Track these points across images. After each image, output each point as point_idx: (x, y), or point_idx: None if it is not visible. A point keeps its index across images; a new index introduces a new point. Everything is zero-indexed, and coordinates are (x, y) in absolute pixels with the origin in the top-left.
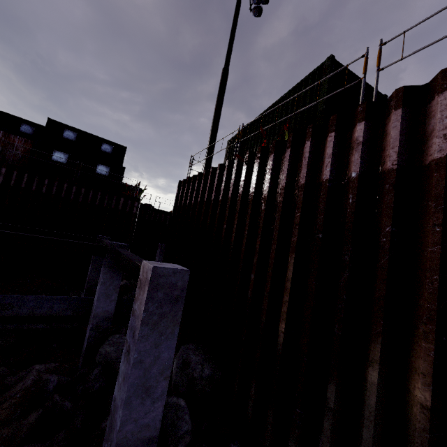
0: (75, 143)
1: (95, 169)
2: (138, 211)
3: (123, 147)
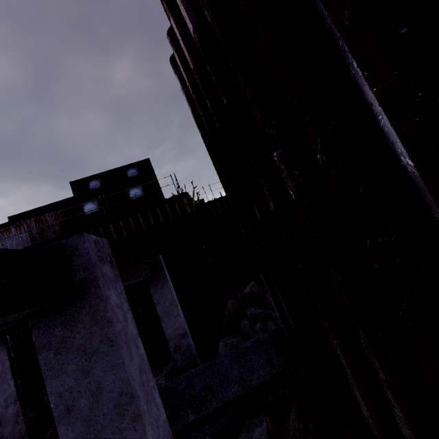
0: (103, 189)
1: (128, 197)
2: (194, 208)
3: (145, 160)
